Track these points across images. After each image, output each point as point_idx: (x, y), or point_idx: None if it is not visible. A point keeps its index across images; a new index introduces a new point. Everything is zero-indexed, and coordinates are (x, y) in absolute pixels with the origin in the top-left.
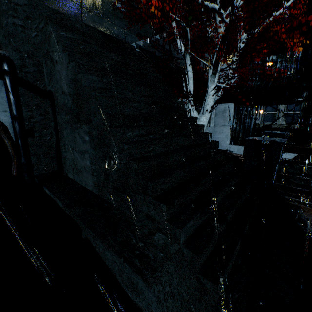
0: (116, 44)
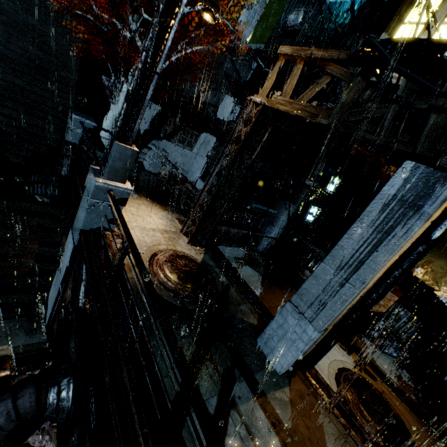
0: (54, 13)
